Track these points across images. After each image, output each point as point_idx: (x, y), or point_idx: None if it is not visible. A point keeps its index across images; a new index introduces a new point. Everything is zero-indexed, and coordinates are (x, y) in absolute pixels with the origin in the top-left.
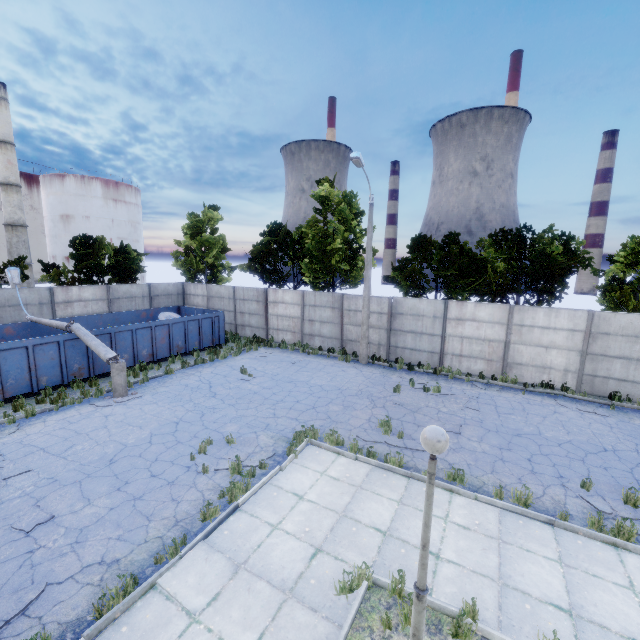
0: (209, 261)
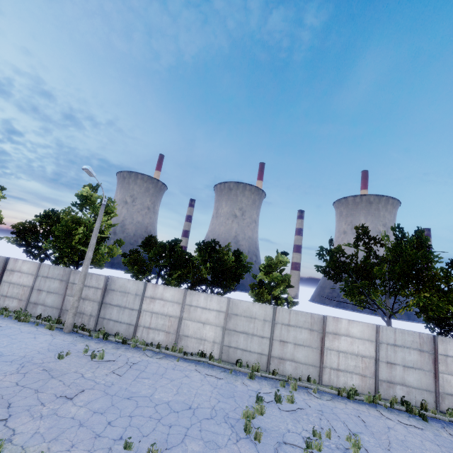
0: None
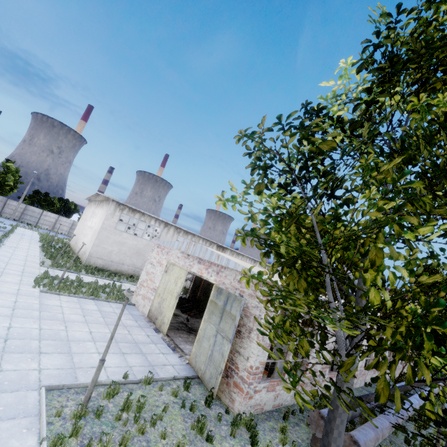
0: None
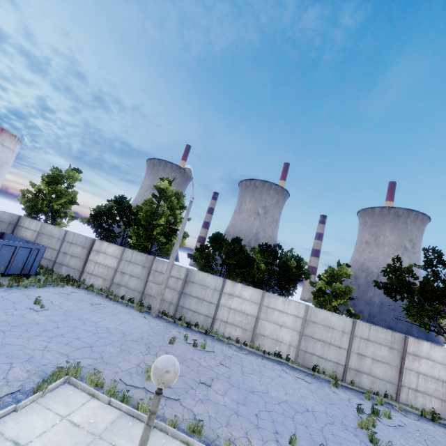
0: (55, 207)
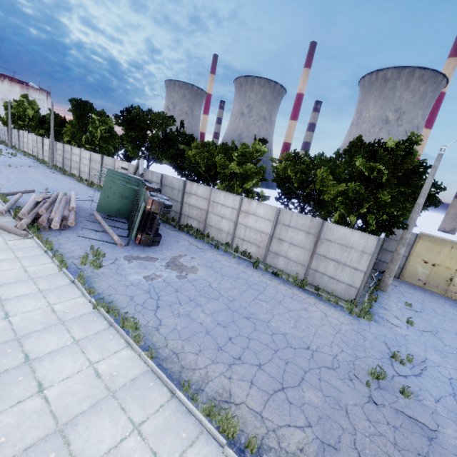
0: None
